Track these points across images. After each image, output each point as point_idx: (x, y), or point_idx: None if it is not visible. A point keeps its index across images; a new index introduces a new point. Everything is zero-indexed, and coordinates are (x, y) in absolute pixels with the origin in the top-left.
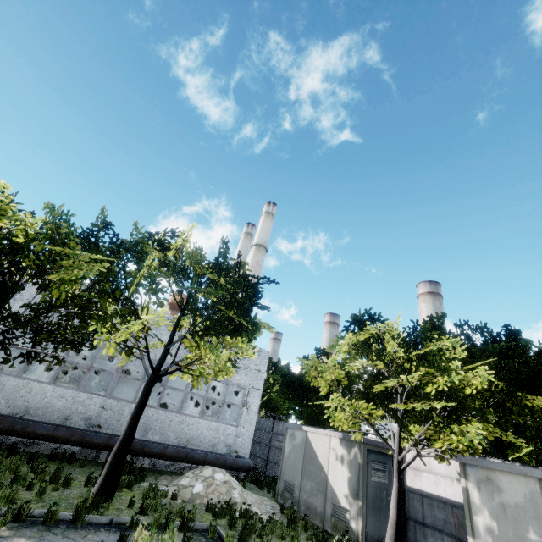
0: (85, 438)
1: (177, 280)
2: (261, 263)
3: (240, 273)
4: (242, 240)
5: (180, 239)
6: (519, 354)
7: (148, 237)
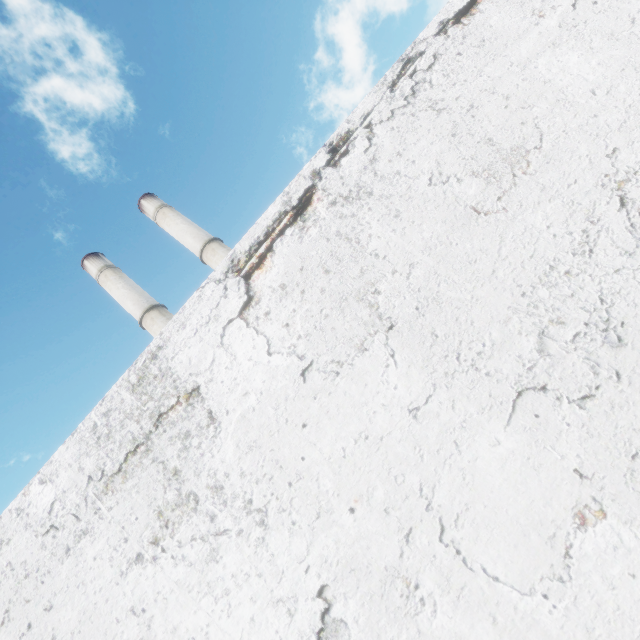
0: None
1: None
2: None
3: None
4: (119, 277)
5: None
6: None
7: None
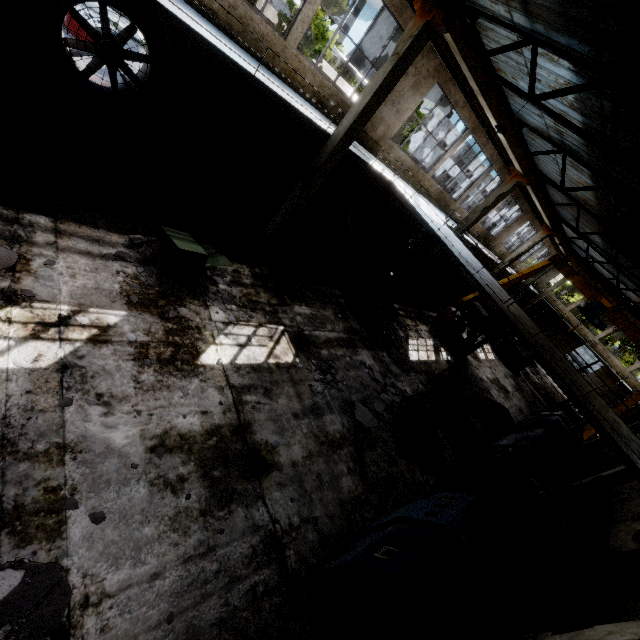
0: (578, 363)
1: (622, 341)
2: None
3: None
4: None
5: None
6: None
7: None
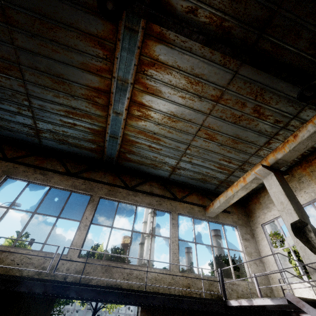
0: None
1: None
2: (154, 222)
3: (122, 257)
4: (146, 209)
5: (98, 251)
6: (240, 268)
7: (87, 254)
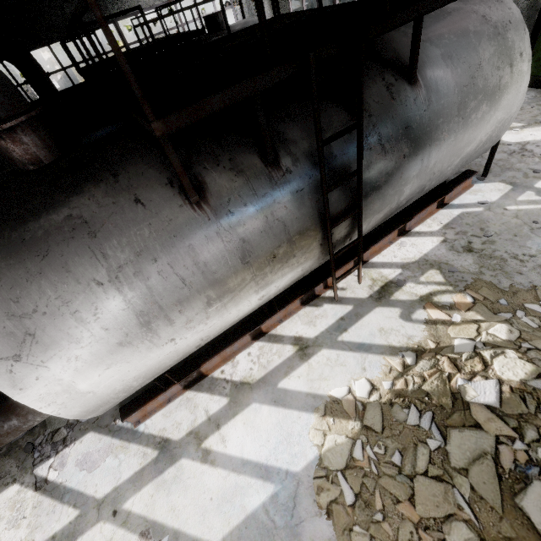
0: None
1: None
2: None
3: None
4: None
5: None
6: None
7: None
